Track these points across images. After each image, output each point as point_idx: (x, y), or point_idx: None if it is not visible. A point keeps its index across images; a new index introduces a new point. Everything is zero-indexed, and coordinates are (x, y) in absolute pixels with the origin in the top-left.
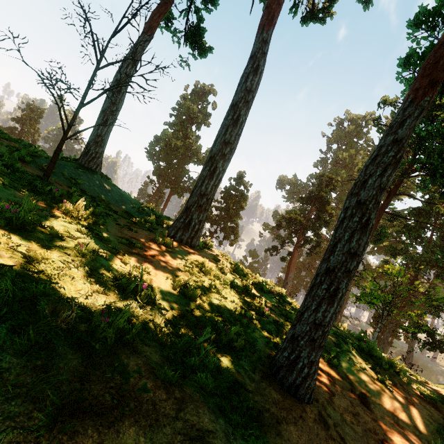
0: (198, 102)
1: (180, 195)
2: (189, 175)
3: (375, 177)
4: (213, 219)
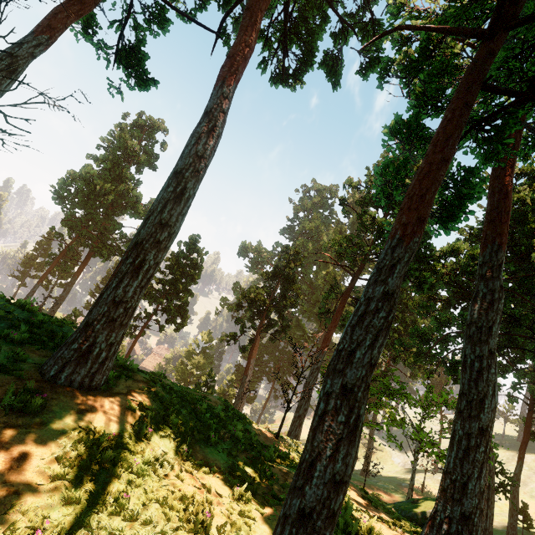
0: (141, 137)
1: (105, 258)
2: (122, 232)
3: (365, 348)
4: (152, 295)
